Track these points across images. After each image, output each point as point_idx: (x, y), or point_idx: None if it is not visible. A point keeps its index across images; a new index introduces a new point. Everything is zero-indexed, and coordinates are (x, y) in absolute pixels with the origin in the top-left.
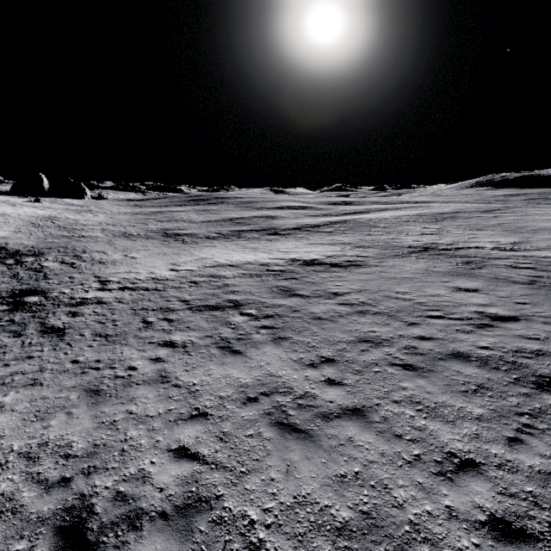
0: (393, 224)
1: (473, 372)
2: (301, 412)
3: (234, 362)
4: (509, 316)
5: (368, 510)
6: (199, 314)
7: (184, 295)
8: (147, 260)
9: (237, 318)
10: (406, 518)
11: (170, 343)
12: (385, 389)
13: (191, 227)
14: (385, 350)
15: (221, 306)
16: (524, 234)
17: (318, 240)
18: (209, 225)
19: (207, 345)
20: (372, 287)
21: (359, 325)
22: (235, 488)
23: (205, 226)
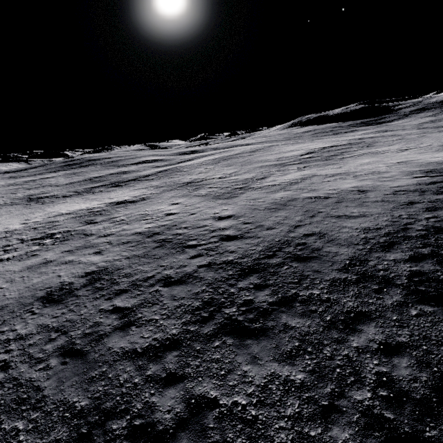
0: (192, 168)
1: (132, 237)
2: (48, 266)
3: (31, 258)
4: (175, 213)
5: (49, 282)
6: (26, 244)
7: (23, 236)
8: (7, 221)
9: (47, 241)
10: (60, 280)
11: (0, 259)
12: (90, 251)
13: (54, 190)
14: (107, 238)
15: (42, 237)
16: (244, 166)
17: (140, 186)
18: (70, 186)
19: (21, 255)
20: (135, 211)
21: (108, 230)
22: (4, 291)
23: (66, 188)
